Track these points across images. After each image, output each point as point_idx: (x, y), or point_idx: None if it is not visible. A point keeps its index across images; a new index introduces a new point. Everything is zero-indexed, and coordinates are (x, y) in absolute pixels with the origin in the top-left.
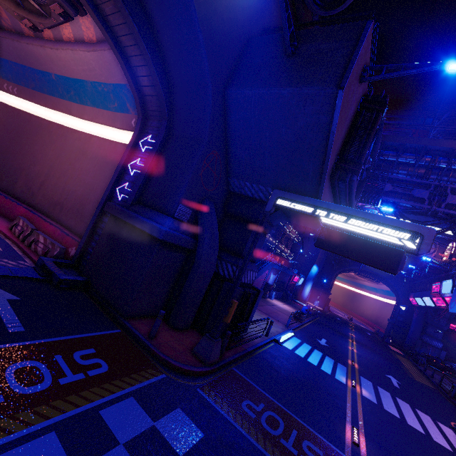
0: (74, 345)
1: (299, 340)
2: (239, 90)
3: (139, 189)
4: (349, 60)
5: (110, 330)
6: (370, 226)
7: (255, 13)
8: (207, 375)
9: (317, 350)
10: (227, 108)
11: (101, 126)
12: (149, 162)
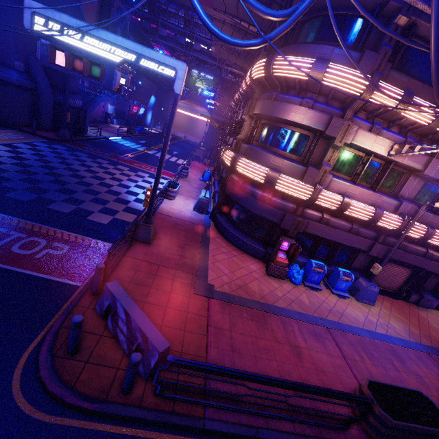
0: (4, 132)
1: (124, 140)
2: None
3: None
4: None
5: (13, 130)
6: None
7: None
8: (67, 142)
9: (134, 143)
10: None
11: None
12: None
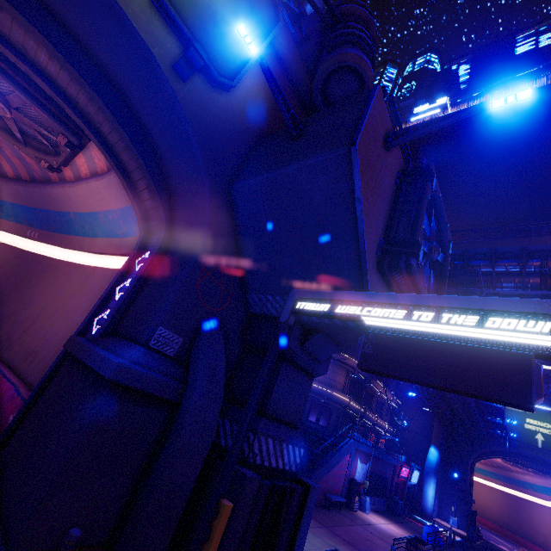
0: None
1: None
2: (243, 182)
3: (116, 315)
4: (359, 120)
5: None
6: (449, 318)
7: (262, 120)
8: None
9: None
10: (234, 206)
11: (110, 257)
12: (136, 278)
